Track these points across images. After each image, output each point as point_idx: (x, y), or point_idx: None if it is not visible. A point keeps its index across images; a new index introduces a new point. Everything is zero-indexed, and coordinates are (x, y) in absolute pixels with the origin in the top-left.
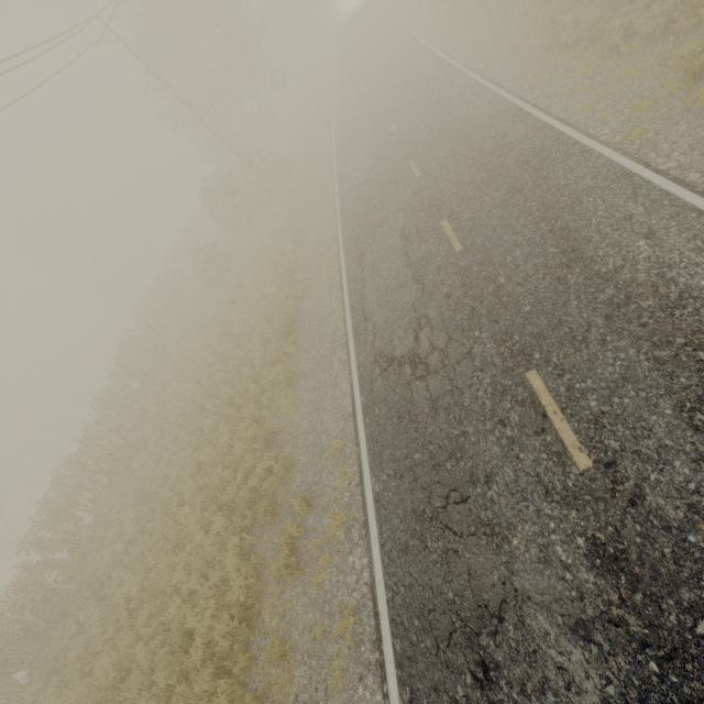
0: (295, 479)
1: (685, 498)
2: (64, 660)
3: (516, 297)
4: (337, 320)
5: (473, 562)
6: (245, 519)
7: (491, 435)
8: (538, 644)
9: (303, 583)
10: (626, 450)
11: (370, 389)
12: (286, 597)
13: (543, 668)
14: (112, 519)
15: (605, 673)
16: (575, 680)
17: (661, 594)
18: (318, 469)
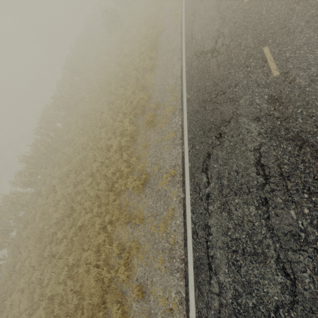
0: (152, 101)
1: (310, 78)
2: (59, 162)
3: (268, 19)
4: (177, 42)
5: (223, 110)
6: (131, 114)
7: (241, 71)
8: (241, 125)
9: (154, 129)
10: (294, 67)
11: (190, 65)
12: (147, 134)
13: (241, 130)
14: (72, 124)
15: (261, 127)
16: (251, 130)
17: (289, 105)
18: (163, 96)
